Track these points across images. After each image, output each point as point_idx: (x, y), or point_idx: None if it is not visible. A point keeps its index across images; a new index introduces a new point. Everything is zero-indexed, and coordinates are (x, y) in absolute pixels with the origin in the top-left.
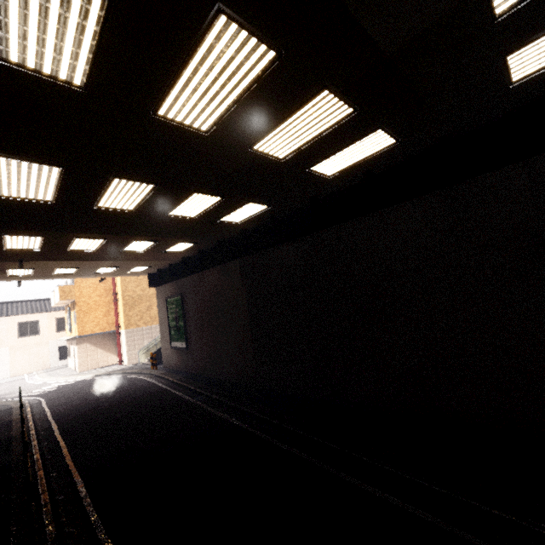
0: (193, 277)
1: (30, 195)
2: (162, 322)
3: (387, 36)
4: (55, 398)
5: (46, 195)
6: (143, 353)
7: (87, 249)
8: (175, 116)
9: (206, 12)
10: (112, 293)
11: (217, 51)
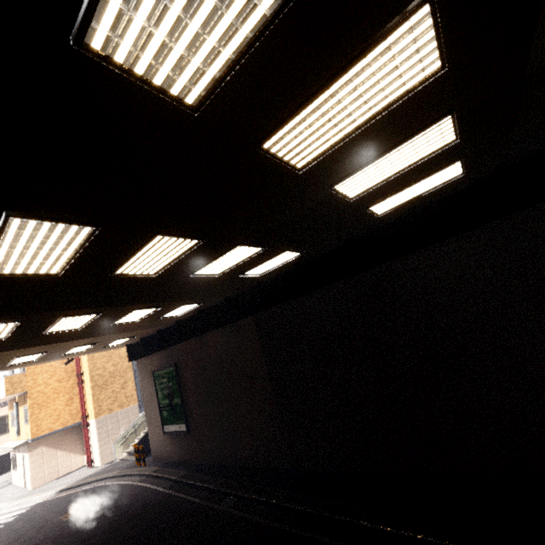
0: (191, 342)
1: (30, 268)
2: (148, 402)
3: (543, 51)
4: (7, 543)
5: (54, 266)
6: (120, 445)
7: (69, 329)
8: (280, 149)
9: (407, 2)
10: (76, 374)
11: (384, 59)
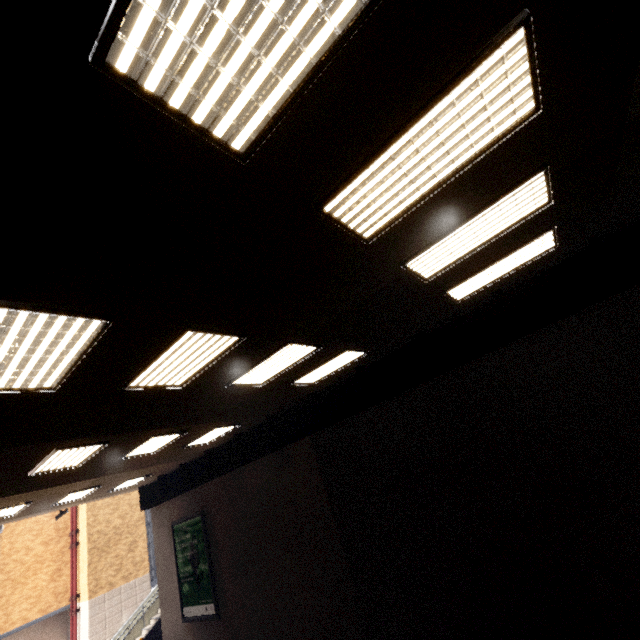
0: (224, 478)
1: (17, 381)
2: (163, 570)
3: None
4: None
5: (49, 377)
6: None
7: (64, 466)
8: (345, 212)
9: (497, 26)
10: (69, 532)
11: (471, 97)
